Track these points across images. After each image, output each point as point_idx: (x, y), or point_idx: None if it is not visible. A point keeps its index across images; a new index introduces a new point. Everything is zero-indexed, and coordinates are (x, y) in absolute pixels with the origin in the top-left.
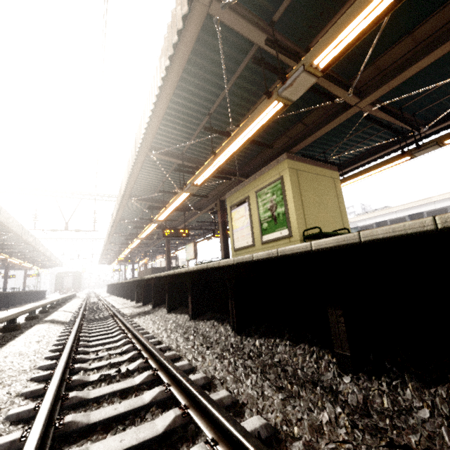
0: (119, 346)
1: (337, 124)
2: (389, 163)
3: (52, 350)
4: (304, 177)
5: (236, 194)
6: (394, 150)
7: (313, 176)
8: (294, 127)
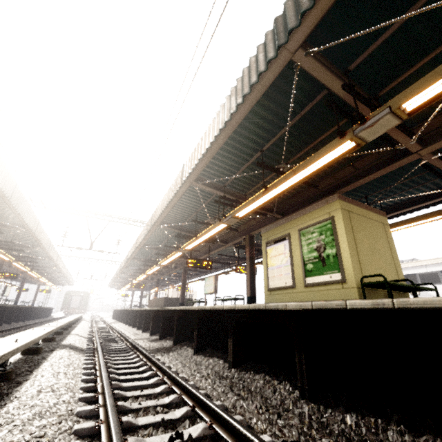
0: (158, 393)
1: (391, 169)
2: None
3: (83, 388)
4: (356, 219)
5: (274, 230)
6: (441, 201)
7: (364, 219)
8: (342, 170)
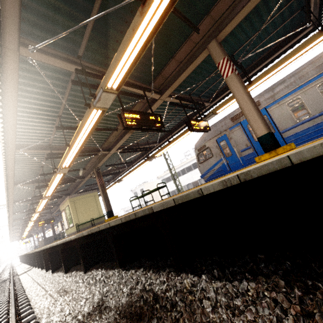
0: (6, 286)
1: (84, 182)
2: (114, 185)
3: None
4: (78, 202)
5: (61, 207)
6: (126, 171)
7: (83, 199)
8: (73, 183)
